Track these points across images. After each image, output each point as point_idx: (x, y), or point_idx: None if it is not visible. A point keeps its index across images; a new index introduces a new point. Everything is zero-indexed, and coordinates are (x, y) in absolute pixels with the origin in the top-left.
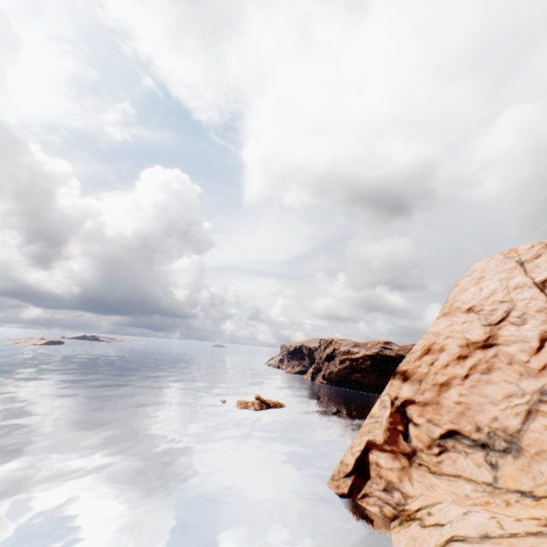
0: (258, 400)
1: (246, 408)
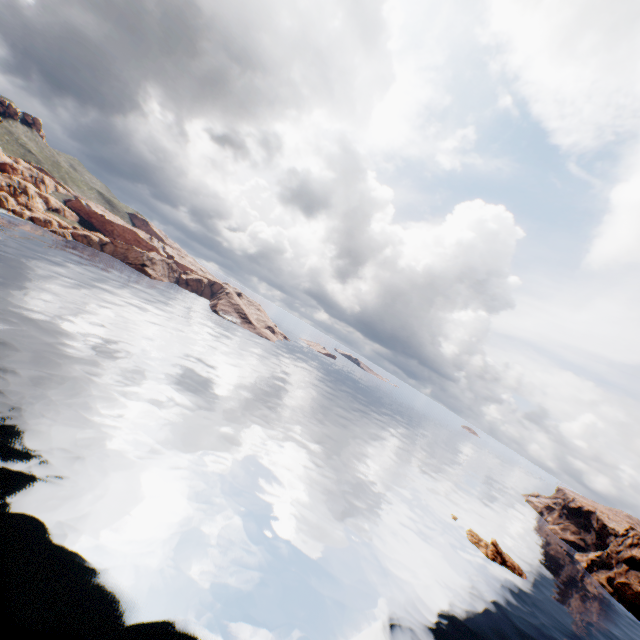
0: (493, 546)
1: (476, 545)
